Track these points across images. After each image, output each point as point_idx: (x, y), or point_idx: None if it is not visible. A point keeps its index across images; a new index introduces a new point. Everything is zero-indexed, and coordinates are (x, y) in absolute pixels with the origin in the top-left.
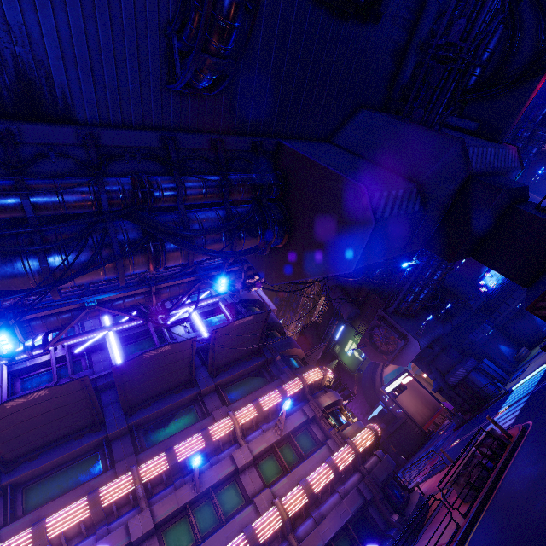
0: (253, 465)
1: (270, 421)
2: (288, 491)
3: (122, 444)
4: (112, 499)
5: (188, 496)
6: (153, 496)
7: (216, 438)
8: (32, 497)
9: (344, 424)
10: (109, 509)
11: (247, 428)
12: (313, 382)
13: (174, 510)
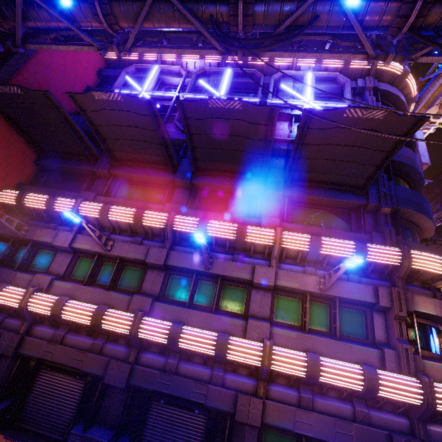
0: (272, 292)
1: (321, 269)
2: (289, 347)
3: (181, 194)
4: (149, 223)
5: (198, 266)
6: (179, 245)
7: (249, 240)
8: (123, 192)
9: (432, 352)
10: (148, 230)
11: (289, 256)
12: (422, 270)
13: (183, 266)
